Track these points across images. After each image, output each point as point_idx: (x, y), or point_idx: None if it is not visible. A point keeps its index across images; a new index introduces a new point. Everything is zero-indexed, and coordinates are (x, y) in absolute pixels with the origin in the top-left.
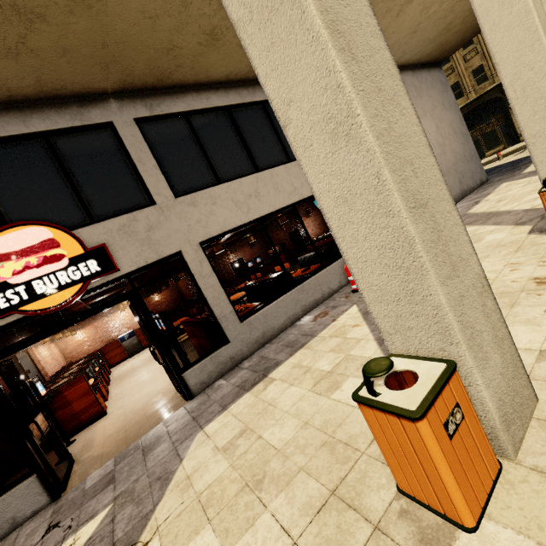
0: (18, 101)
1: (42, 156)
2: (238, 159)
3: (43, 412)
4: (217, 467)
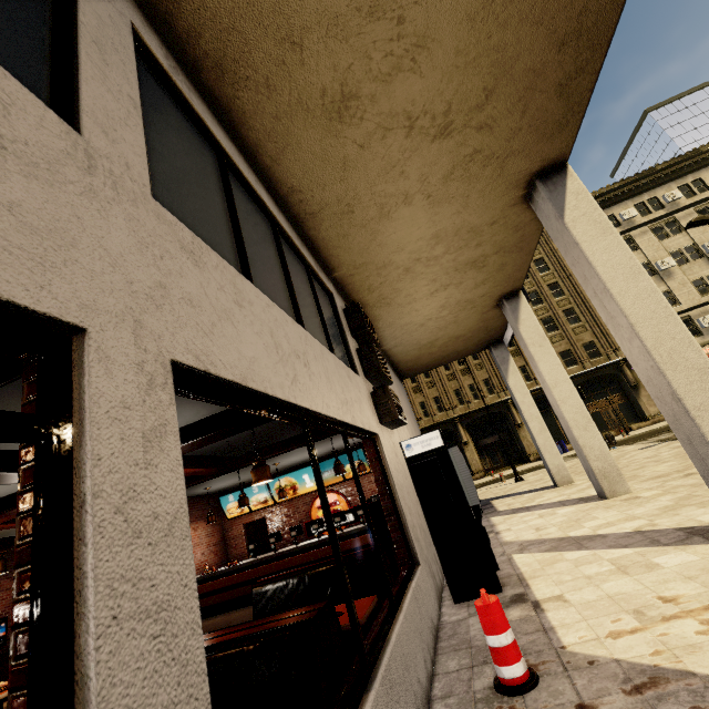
0: None
1: None
2: (278, 288)
3: None
4: None
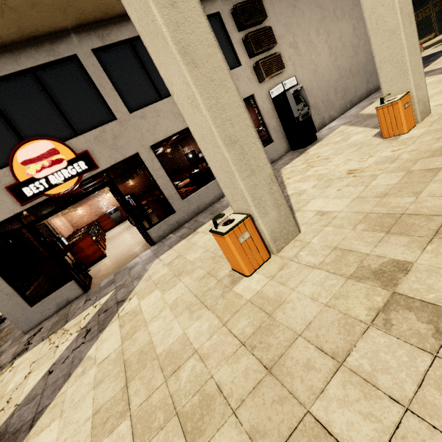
0: (8, 44)
1: (33, 87)
2: None
3: (69, 252)
4: (163, 271)
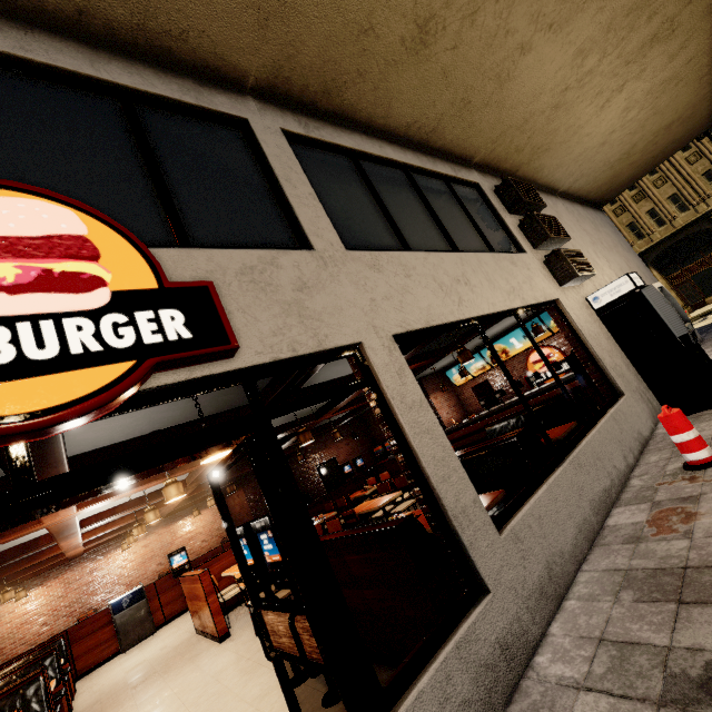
0: (92, 32)
1: (107, 120)
2: (428, 230)
3: None
4: None
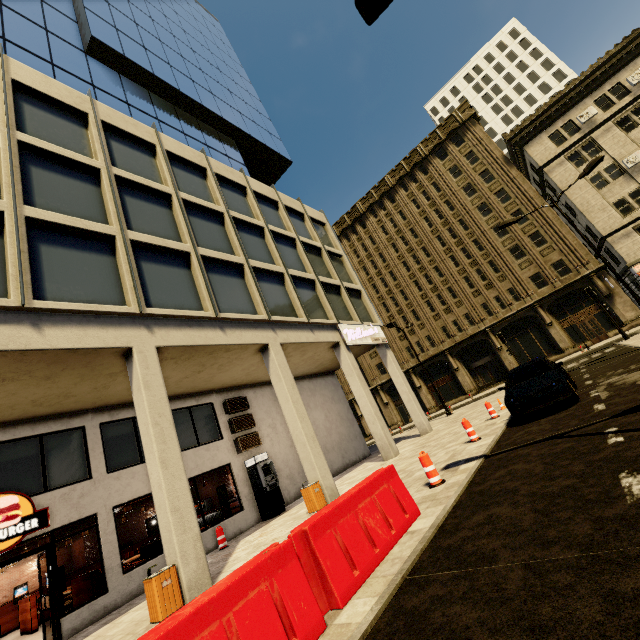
0: (36, 417)
1: (33, 448)
2: None
3: None
4: None
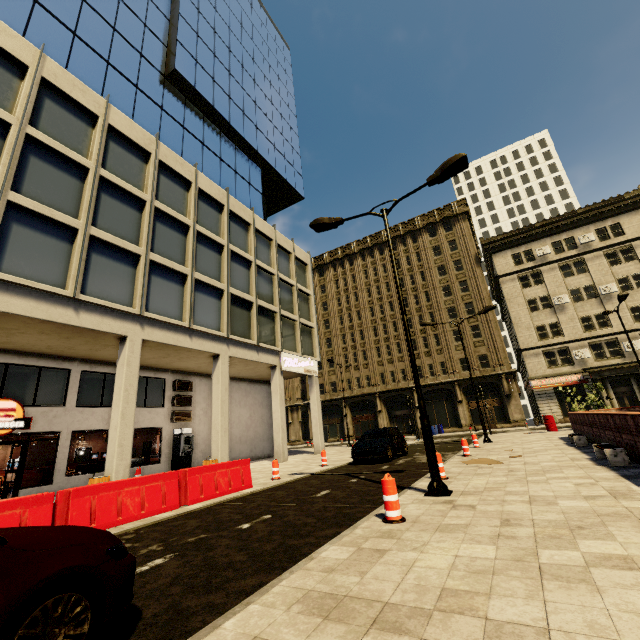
0: (42, 354)
1: (34, 374)
2: None
3: None
4: None
